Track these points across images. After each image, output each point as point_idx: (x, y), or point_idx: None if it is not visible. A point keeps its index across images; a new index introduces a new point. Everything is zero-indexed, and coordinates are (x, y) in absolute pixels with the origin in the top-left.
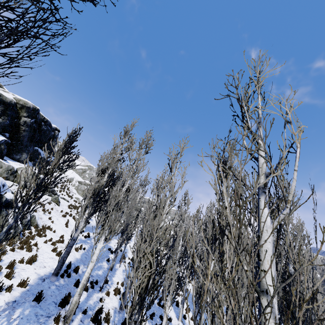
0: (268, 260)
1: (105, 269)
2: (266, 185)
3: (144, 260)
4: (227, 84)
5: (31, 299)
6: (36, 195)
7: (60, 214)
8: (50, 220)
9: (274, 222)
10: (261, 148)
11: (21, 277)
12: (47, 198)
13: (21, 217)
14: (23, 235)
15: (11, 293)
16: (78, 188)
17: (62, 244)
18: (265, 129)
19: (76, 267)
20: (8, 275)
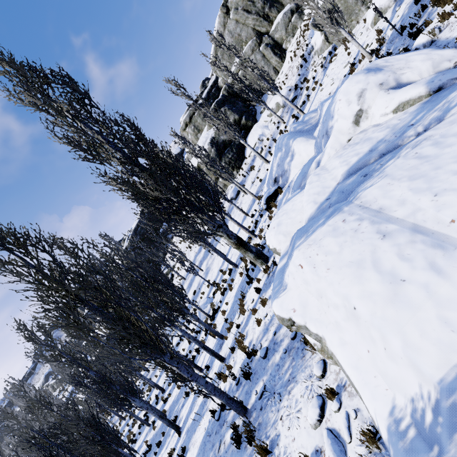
0: None
1: None
2: None
3: None
4: None
5: None
6: None
7: None
8: None
9: None
10: None
11: None
12: None
13: None
14: None
15: None
16: None
17: None
18: None
19: None
20: None
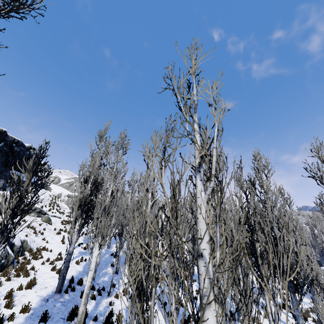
0: (203, 228)
1: (111, 274)
2: (201, 164)
3: (135, 256)
4: (164, 77)
5: (37, 322)
6: (13, 220)
7: (54, 232)
8: (44, 241)
9: (205, 196)
10: (196, 131)
11: (22, 303)
12: (36, 220)
13: (11, 245)
14: (17, 263)
15: (14, 321)
16: (69, 202)
17: (61, 261)
18: (192, 115)
19: (79, 280)
20: (8, 305)
